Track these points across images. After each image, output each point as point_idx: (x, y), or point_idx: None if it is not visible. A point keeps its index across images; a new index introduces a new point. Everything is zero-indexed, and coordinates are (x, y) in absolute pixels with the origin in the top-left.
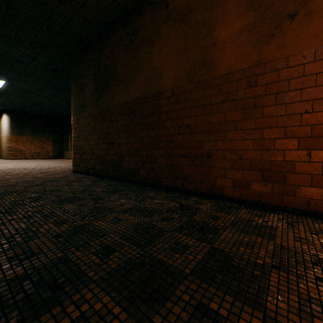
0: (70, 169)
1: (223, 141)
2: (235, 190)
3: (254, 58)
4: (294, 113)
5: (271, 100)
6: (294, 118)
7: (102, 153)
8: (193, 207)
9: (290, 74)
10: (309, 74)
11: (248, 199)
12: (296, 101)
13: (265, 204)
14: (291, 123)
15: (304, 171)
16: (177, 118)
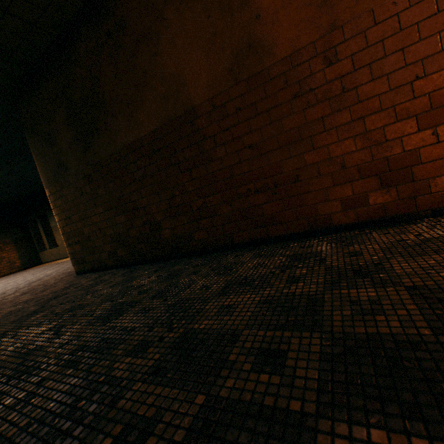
0: (69, 273)
1: (311, 151)
2: (347, 213)
3: (325, 23)
4: (401, 84)
5: (364, 75)
6: (403, 91)
7: (121, 229)
8: (308, 253)
9: (382, 32)
10: (407, 27)
11: (368, 219)
12: (400, 68)
13: (394, 217)
14: (401, 98)
15: (434, 157)
16: (232, 140)
